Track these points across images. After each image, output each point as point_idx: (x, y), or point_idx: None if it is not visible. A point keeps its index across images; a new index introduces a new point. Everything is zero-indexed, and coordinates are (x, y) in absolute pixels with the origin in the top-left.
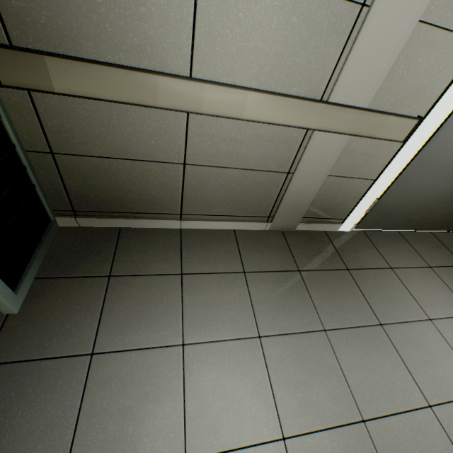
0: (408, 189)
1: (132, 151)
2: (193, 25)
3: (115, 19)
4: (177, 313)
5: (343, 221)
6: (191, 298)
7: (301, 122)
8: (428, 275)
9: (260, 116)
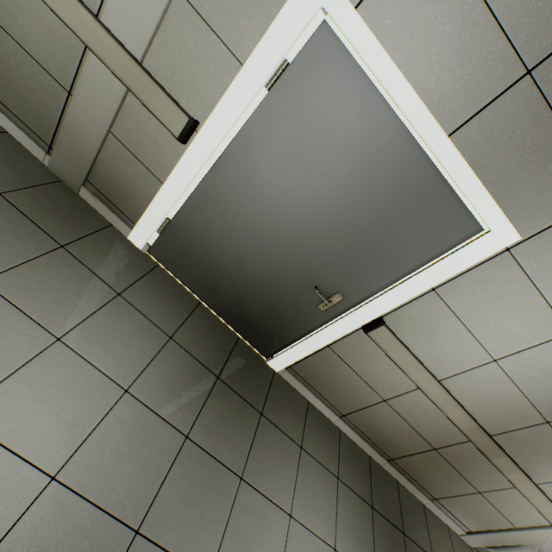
0: (201, 231)
1: None
2: None
3: None
4: None
5: (135, 228)
6: None
7: (71, 21)
8: (152, 336)
9: None
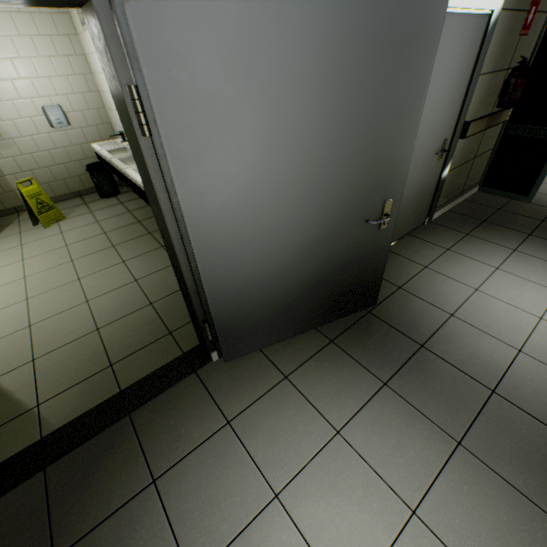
0: None
1: None
2: None
3: None
4: None
5: None
6: None
7: None
8: None
9: None
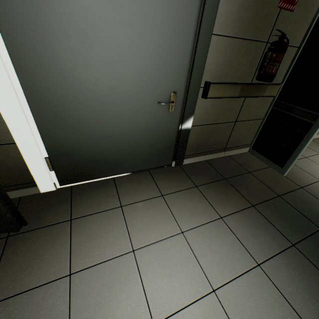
0: None
1: None
2: None
3: None
4: None
5: None
6: (318, 163)
7: None
8: None
9: None
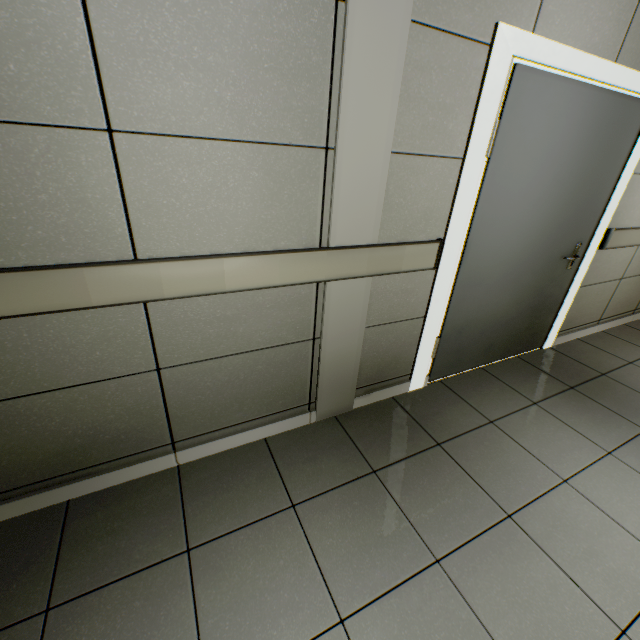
0: (467, 316)
1: (65, 374)
2: (123, 201)
3: (3, 214)
4: (188, 636)
5: (410, 377)
6: (211, 592)
7: (305, 276)
8: (537, 416)
9: (249, 282)
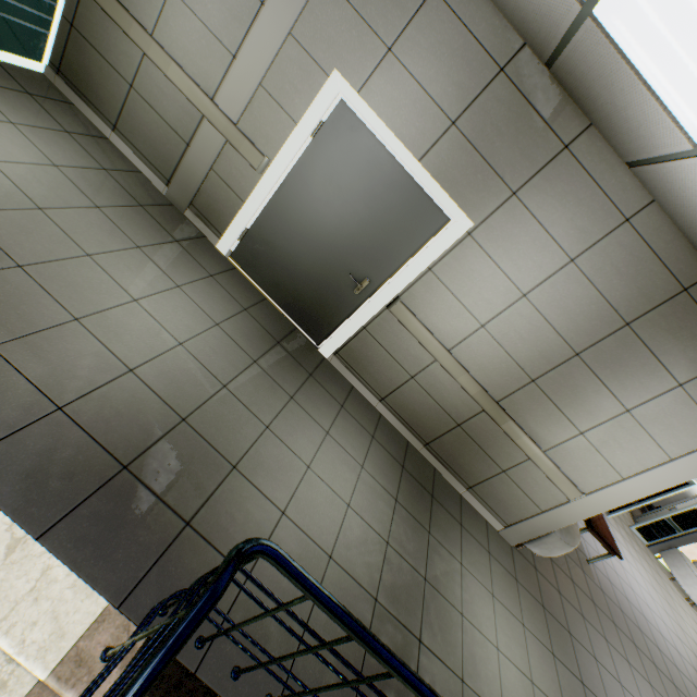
0: (270, 236)
1: (109, 55)
2: (161, 13)
3: None
4: (34, 124)
5: (222, 238)
6: (53, 134)
7: (197, 103)
8: (233, 304)
9: (176, 81)
